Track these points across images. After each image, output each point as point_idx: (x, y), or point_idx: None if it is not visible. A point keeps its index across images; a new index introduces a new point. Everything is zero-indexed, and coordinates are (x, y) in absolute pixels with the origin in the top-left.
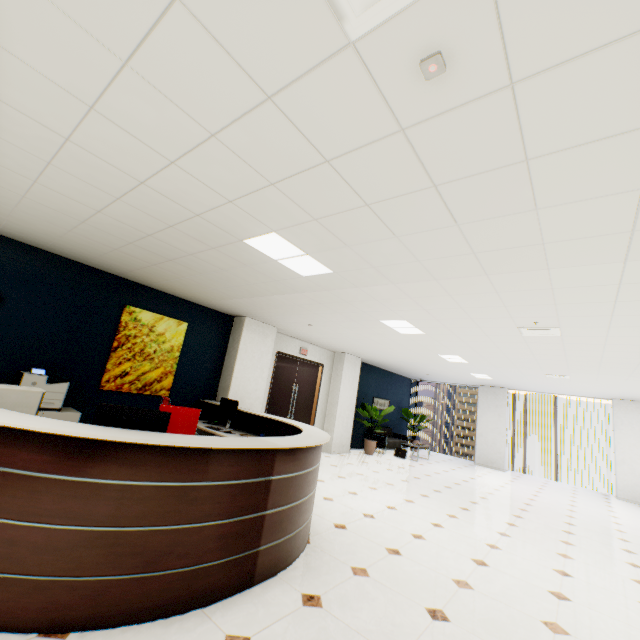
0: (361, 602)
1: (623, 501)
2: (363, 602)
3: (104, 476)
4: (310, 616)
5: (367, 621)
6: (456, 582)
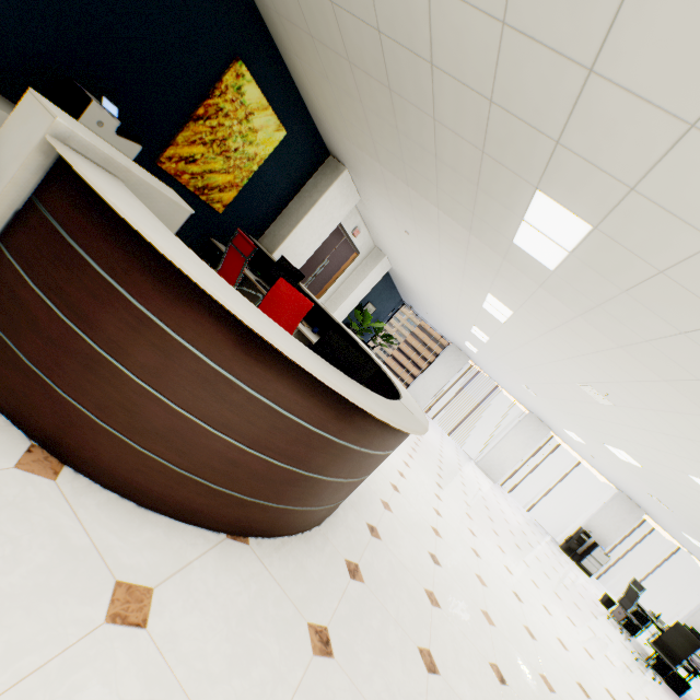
0: (398, 539)
1: (479, 468)
2: (399, 539)
3: (336, 435)
4: (379, 548)
5: (407, 559)
6: (433, 530)
